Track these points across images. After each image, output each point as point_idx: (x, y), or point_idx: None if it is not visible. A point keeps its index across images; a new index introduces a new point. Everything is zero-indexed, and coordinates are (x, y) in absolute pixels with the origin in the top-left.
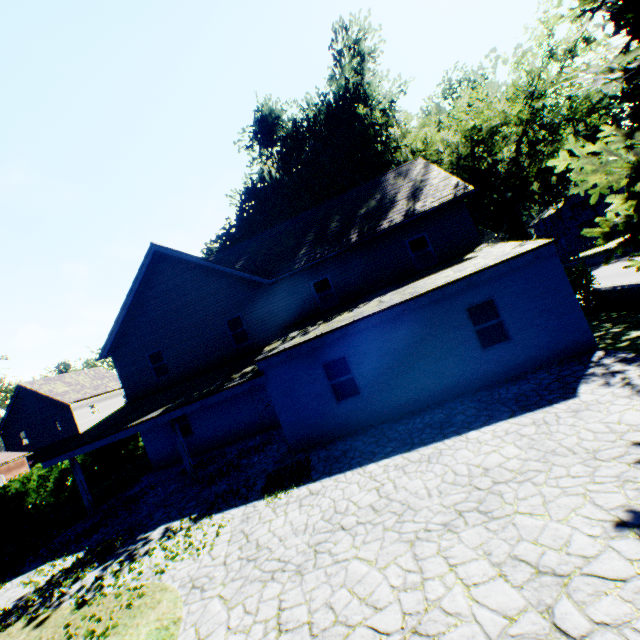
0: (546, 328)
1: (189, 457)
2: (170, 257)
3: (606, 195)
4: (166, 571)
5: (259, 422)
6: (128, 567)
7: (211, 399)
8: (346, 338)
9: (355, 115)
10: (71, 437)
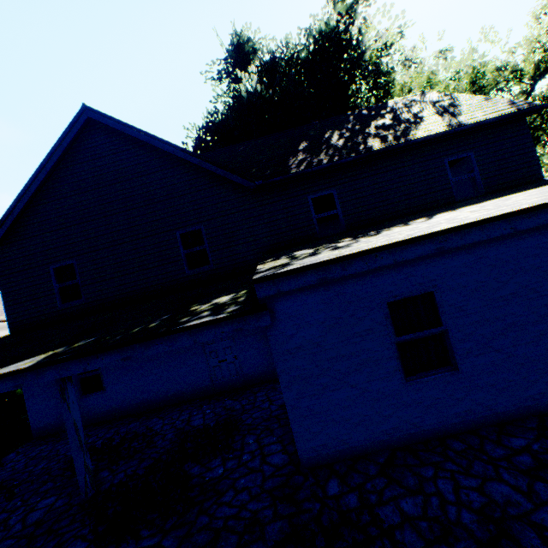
0: None
1: (86, 452)
2: (109, 132)
3: None
4: None
5: (207, 383)
6: None
7: (149, 346)
8: (440, 257)
9: (339, 58)
10: None
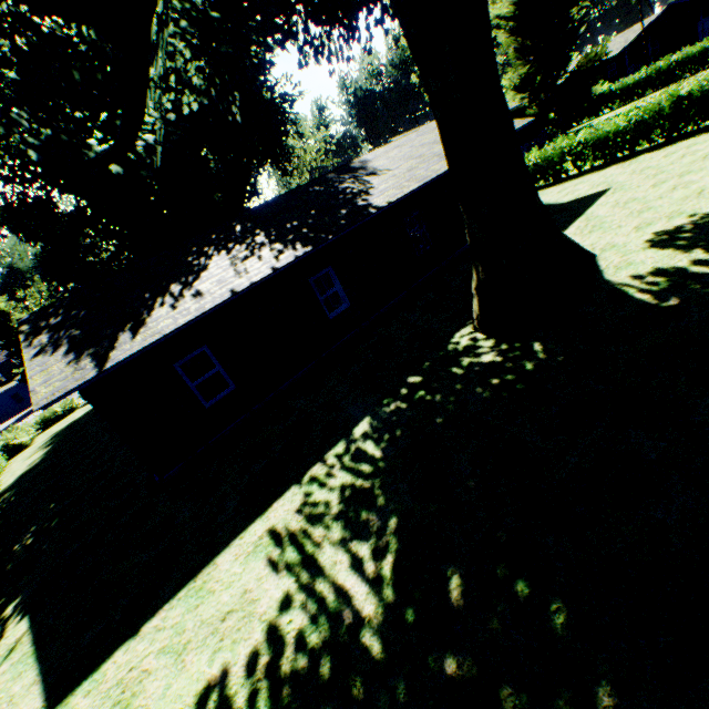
0: None
1: None
2: None
3: None
4: None
5: None
6: None
7: None
8: None
9: None
10: None
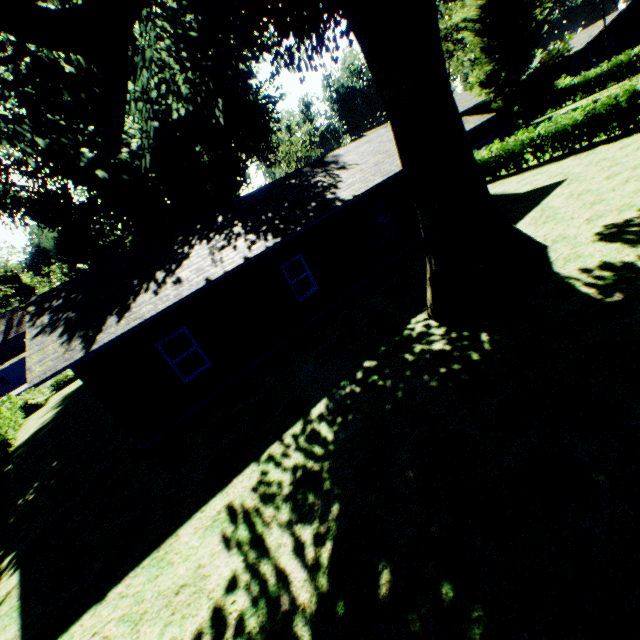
0: None
1: None
2: None
3: None
4: None
5: None
6: None
7: None
8: (3, 372)
9: None
10: None
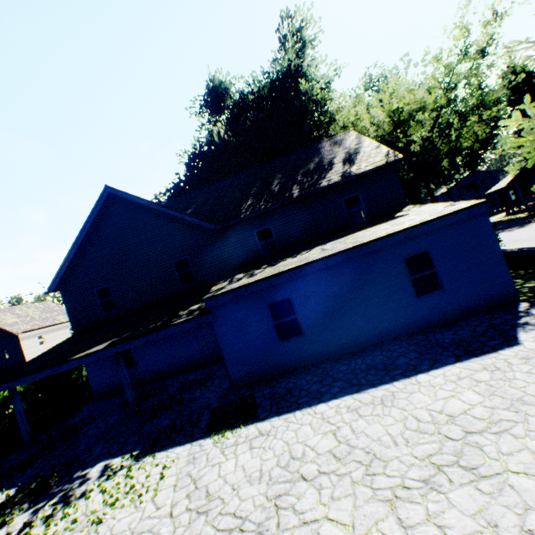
0: (475, 280)
1: (132, 390)
2: (123, 200)
3: (486, 181)
4: (104, 521)
5: (200, 357)
6: (61, 512)
7: (158, 334)
8: (292, 281)
9: (294, 93)
10: (17, 365)
